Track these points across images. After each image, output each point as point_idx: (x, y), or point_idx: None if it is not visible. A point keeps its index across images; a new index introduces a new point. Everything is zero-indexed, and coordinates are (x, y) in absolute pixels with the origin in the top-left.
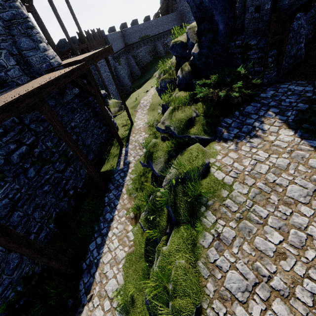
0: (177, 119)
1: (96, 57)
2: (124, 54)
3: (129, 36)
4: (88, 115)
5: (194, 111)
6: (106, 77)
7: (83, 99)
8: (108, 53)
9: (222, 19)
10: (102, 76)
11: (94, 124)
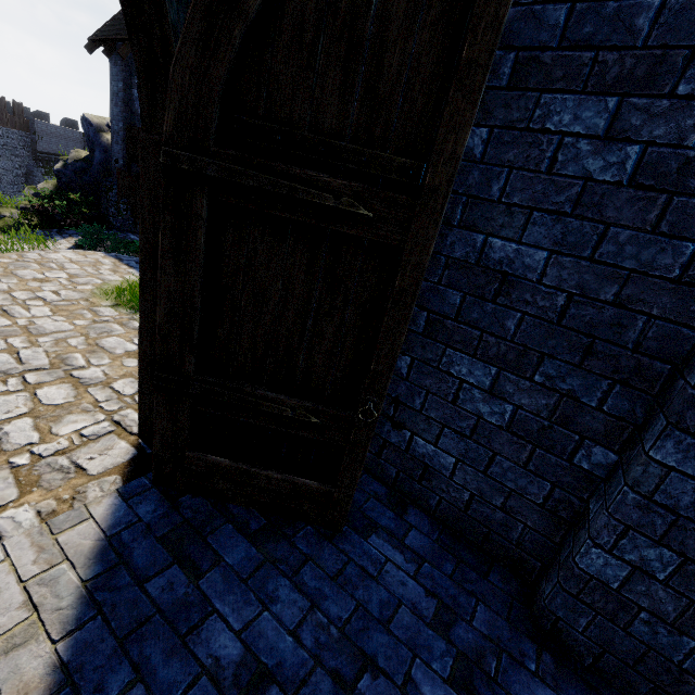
0: None
1: None
2: None
3: None
4: None
5: (13, 213)
6: None
7: None
8: None
9: (101, 157)
10: None
11: None
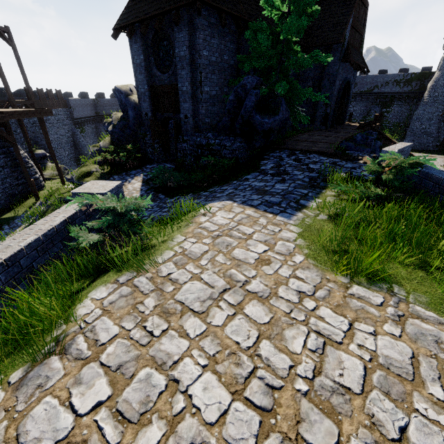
0: (80, 171)
1: (25, 113)
2: (92, 123)
3: (103, 107)
4: (3, 163)
5: (96, 168)
6: (56, 139)
7: (3, 148)
8: (45, 114)
9: (133, 114)
10: (51, 137)
11: (10, 173)
